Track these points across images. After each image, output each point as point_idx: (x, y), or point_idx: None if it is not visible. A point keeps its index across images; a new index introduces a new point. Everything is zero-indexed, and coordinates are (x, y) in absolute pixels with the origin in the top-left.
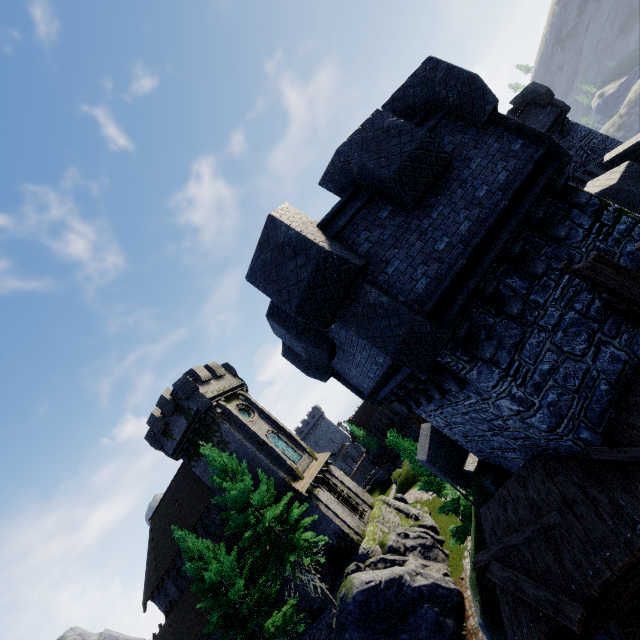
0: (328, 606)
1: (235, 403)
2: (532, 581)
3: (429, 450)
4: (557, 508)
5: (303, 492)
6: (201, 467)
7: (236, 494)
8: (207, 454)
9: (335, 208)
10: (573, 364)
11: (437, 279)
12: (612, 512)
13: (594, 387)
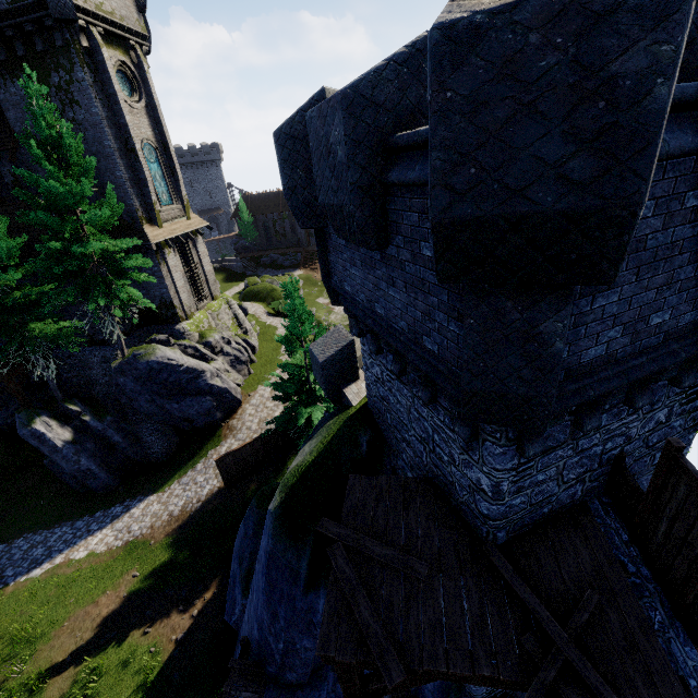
0: (115, 345)
1: (118, 55)
2: (371, 605)
3: (331, 357)
4: (429, 560)
5: (152, 242)
6: (10, 94)
7: (59, 190)
8: (33, 98)
9: (689, 94)
10: (554, 486)
11: (609, 359)
12: (477, 619)
13: (542, 508)
